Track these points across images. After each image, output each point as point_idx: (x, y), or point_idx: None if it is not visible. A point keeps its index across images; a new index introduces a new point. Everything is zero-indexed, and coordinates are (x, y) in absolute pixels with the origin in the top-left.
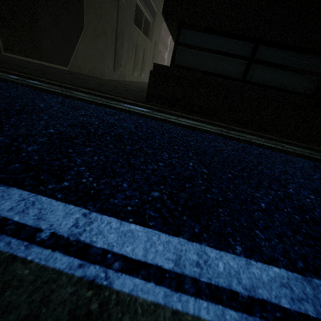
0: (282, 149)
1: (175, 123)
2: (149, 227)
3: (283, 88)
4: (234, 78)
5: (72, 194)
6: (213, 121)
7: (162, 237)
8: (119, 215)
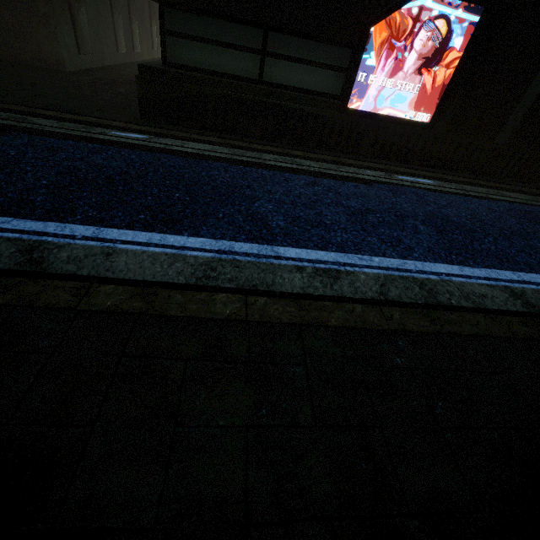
0: (293, 169)
1: (177, 152)
2: (136, 231)
3: (308, 88)
4: (249, 80)
5: (86, 221)
6: (232, 141)
7: (143, 233)
8: (117, 228)
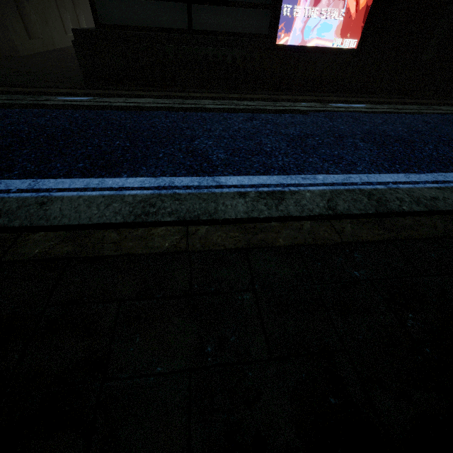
0: (232, 109)
1: (120, 107)
2: (73, 178)
3: (237, 31)
4: (180, 30)
5: (23, 176)
6: (172, 93)
7: (80, 180)
8: (55, 178)
